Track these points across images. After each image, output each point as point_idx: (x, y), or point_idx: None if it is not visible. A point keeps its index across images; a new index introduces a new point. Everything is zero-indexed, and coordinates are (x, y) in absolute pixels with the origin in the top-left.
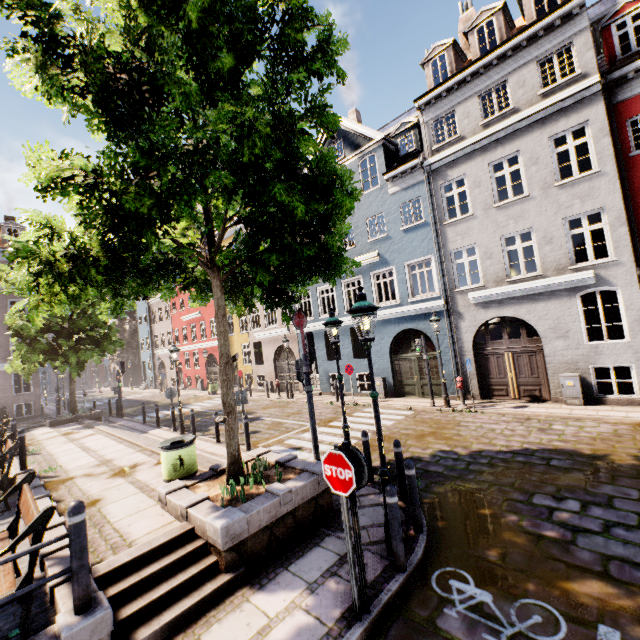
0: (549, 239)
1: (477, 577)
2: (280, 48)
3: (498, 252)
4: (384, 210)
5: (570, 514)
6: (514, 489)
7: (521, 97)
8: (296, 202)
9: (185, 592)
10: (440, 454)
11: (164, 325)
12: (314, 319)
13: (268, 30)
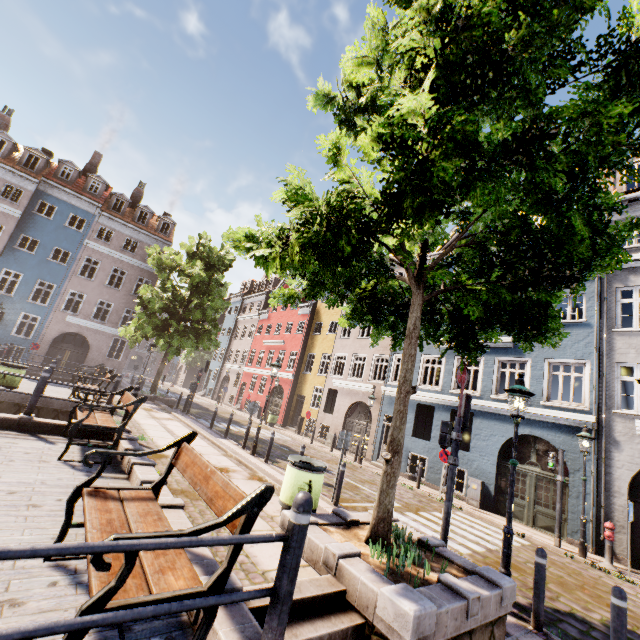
0: None
1: None
2: (633, 68)
3: None
4: None
5: None
6: None
7: None
8: (585, 232)
9: None
10: None
11: (243, 342)
12: None
13: (604, 57)
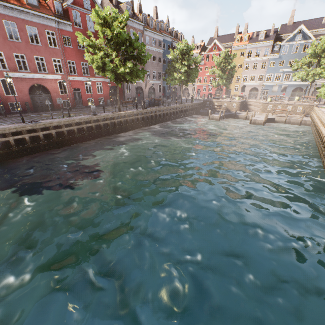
0: None
1: None
2: None
3: None
4: None
5: None
6: None
7: None
8: None
9: None
10: None
11: None
12: (271, 82)
13: None
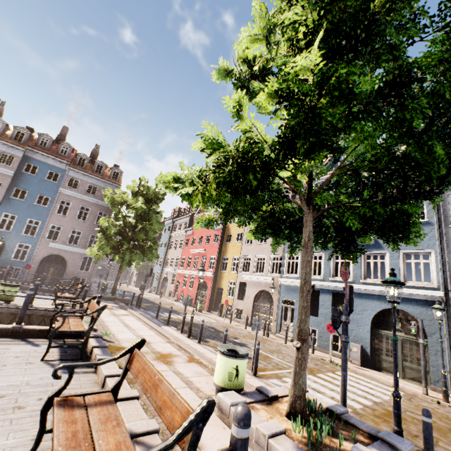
0: None
1: None
2: None
3: None
4: None
5: None
6: None
7: None
8: (443, 156)
9: None
10: None
11: (176, 252)
12: (299, 277)
13: (444, 19)
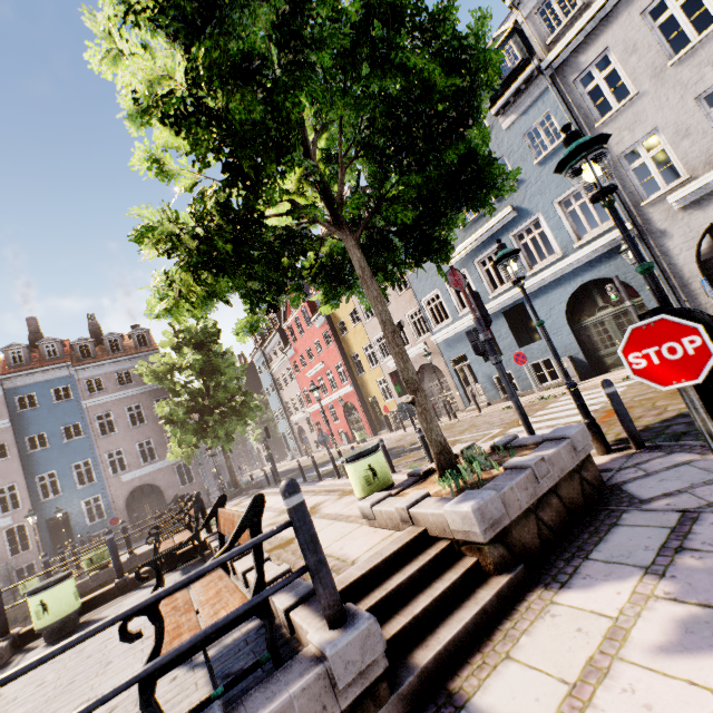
0: None
1: None
2: None
3: (698, 122)
4: (503, 152)
5: None
6: None
7: None
8: (429, 65)
9: (452, 604)
10: None
11: (291, 389)
12: (453, 320)
13: None
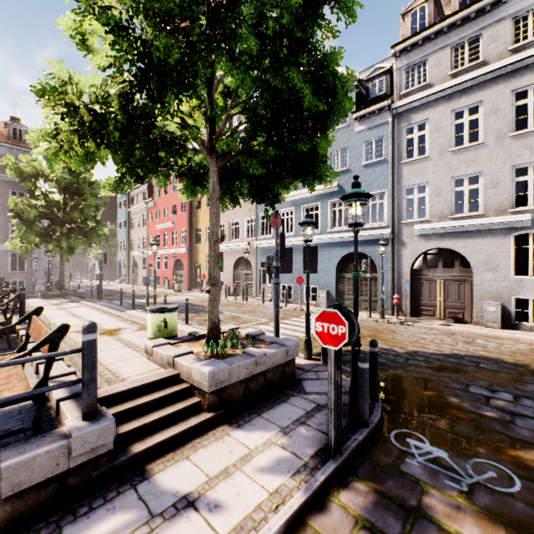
0: (495, 184)
1: (431, 439)
2: None
3: (446, 191)
4: (348, 146)
5: (505, 402)
6: (451, 380)
7: (492, 51)
8: (305, 89)
9: (173, 422)
10: (381, 350)
11: (140, 231)
12: (273, 237)
13: None
